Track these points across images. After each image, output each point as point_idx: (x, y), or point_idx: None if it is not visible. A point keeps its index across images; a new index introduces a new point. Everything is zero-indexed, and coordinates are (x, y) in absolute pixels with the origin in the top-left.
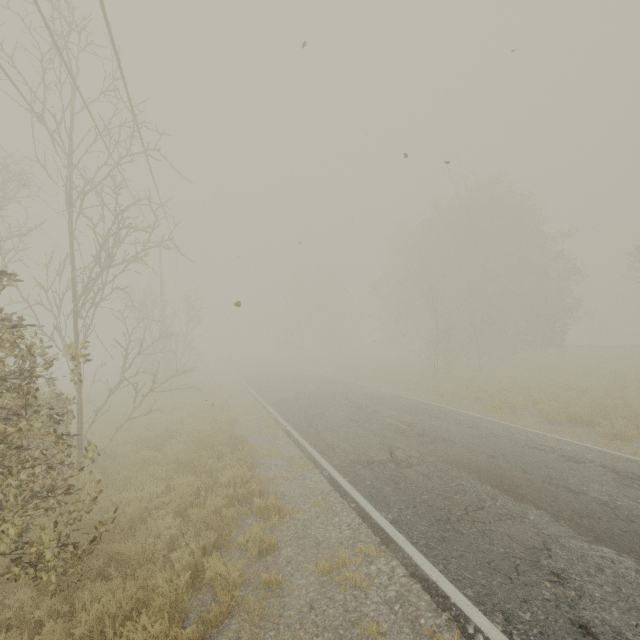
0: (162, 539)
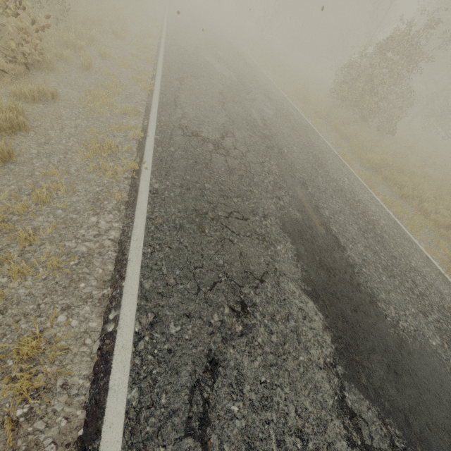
0: None
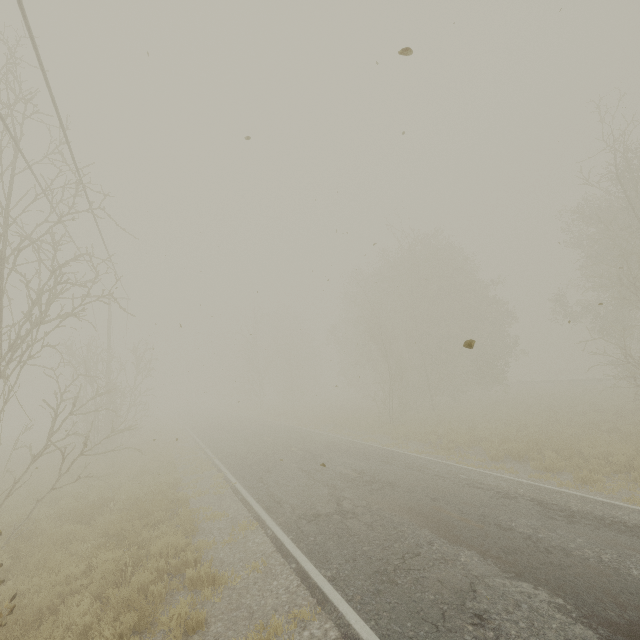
0: (73, 630)
